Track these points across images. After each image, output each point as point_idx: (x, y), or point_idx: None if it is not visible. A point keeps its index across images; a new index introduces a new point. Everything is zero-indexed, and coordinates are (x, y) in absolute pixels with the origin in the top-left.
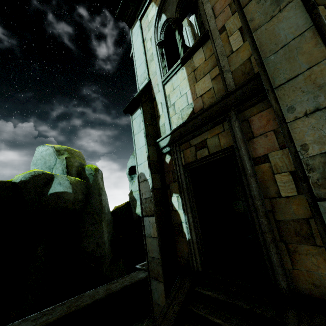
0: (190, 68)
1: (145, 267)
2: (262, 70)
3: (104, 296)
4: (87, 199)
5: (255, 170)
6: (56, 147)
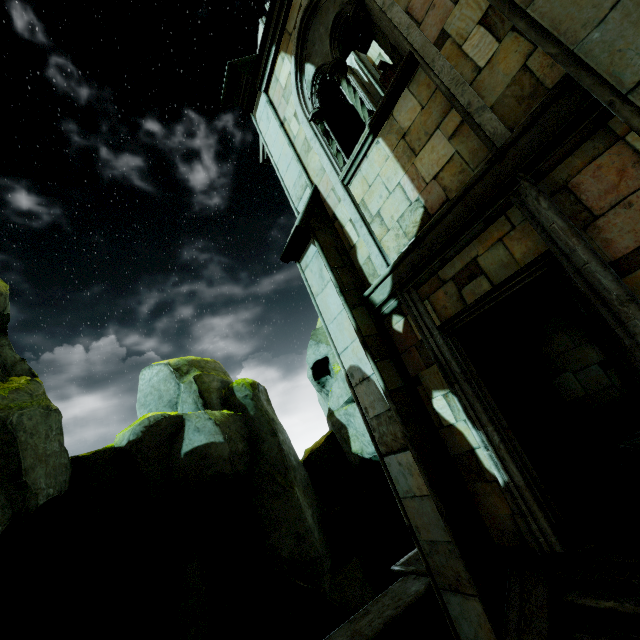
0: (394, 135)
1: (414, 567)
2: (580, 69)
3: None
4: (253, 447)
5: (627, 287)
6: (173, 364)
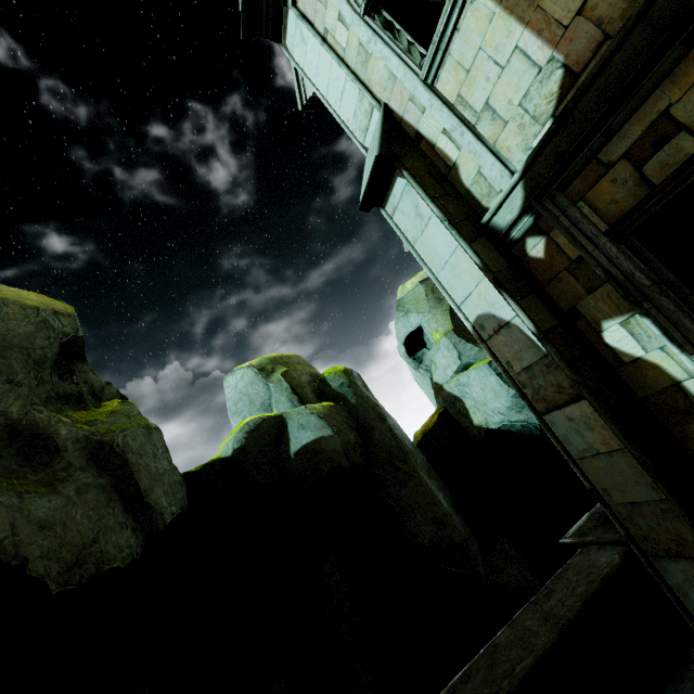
0: None
1: (593, 537)
2: None
3: (556, 636)
4: (363, 437)
5: None
6: (255, 365)
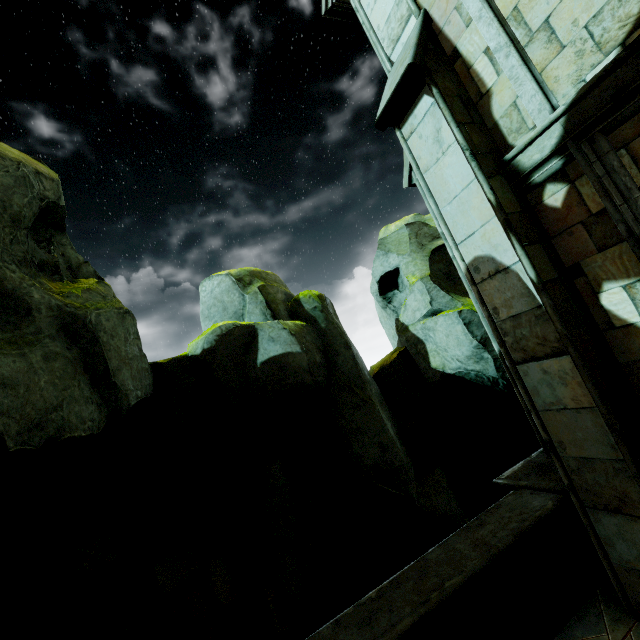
0: None
1: (528, 482)
2: None
3: (486, 562)
4: (327, 360)
5: None
6: (234, 274)
